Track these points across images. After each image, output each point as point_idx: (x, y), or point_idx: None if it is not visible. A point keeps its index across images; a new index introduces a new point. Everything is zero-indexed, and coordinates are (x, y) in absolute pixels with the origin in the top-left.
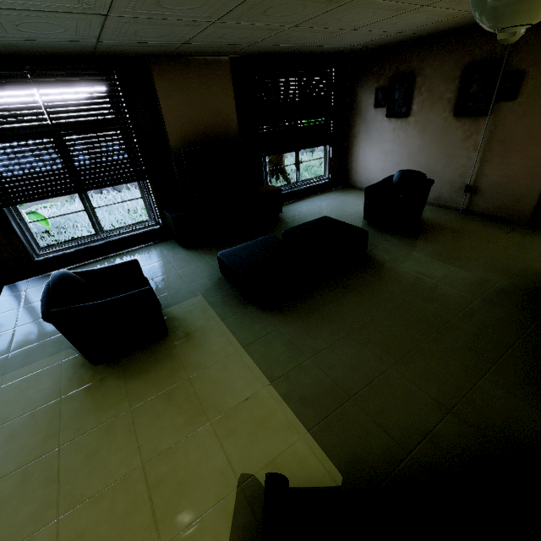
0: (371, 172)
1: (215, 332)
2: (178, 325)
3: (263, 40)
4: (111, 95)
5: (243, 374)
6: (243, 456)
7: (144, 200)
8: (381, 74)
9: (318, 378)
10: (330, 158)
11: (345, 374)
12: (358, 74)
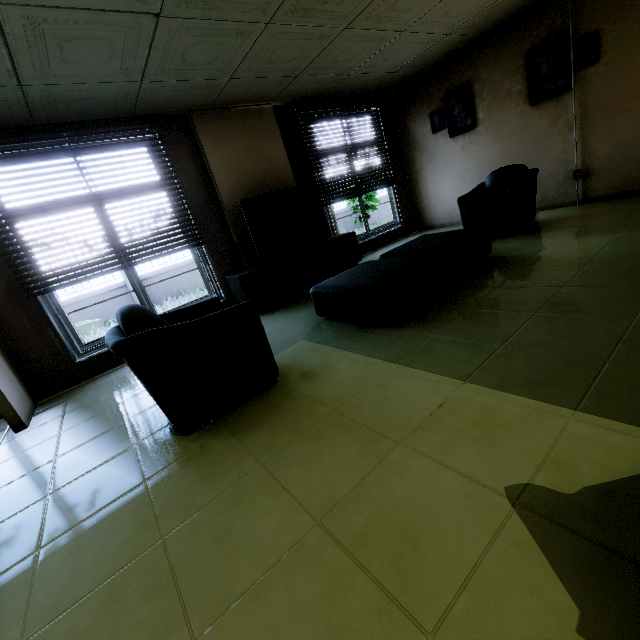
0: (448, 202)
1: (343, 362)
2: (287, 370)
3: (310, 66)
4: (154, 155)
5: (415, 384)
6: (489, 466)
7: (200, 271)
8: (431, 98)
9: (533, 357)
10: (396, 201)
11: (571, 344)
12: (405, 109)
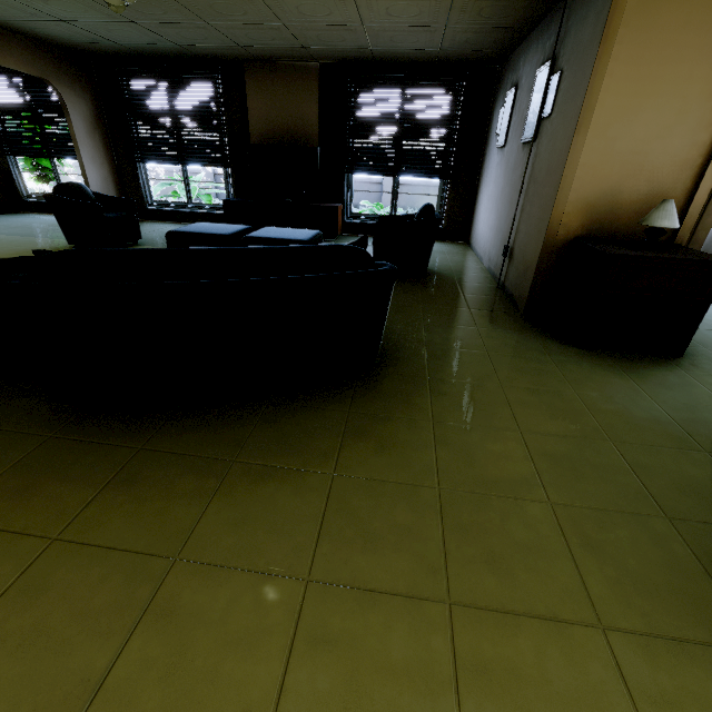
0: (479, 223)
1: None
2: None
3: (304, 42)
4: (214, 91)
5: None
6: None
7: (226, 186)
8: (506, 89)
9: None
10: (446, 198)
11: None
12: (498, 91)
